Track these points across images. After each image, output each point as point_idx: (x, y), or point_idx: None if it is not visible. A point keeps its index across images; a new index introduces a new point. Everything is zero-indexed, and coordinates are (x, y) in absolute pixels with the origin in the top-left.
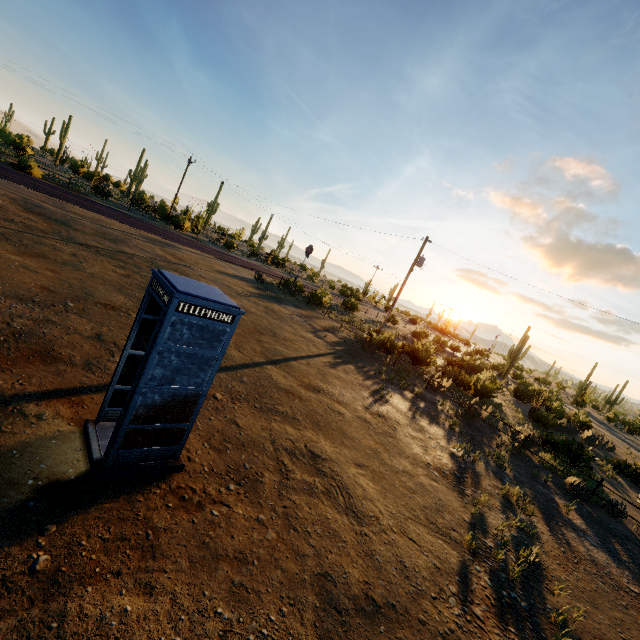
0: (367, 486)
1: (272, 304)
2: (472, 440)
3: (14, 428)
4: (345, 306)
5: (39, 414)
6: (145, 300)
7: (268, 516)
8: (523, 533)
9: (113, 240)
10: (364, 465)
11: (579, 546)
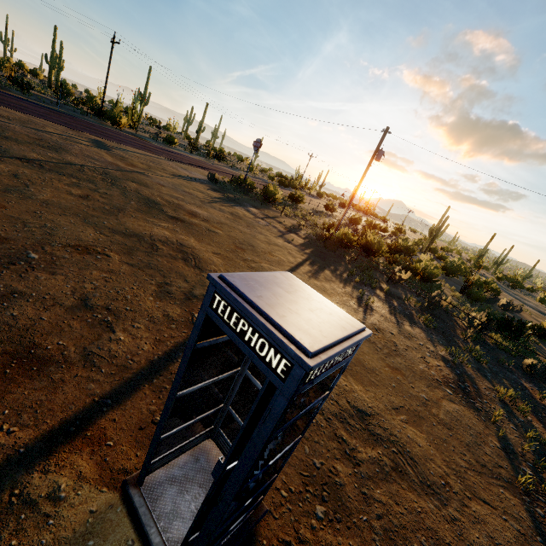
0: (418, 438)
1: (235, 208)
2: (445, 335)
3: (22, 542)
4: (292, 199)
5: (52, 491)
6: (200, 328)
7: (373, 545)
8: (533, 440)
9: (53, 148)
10: (400, 406)
11: None
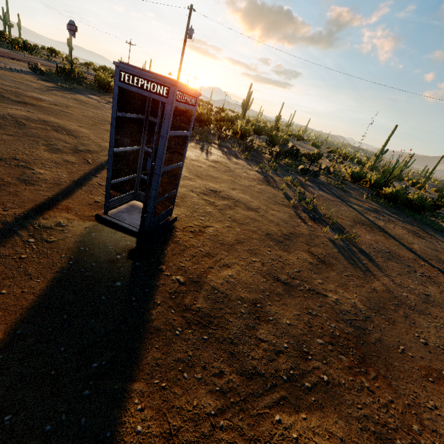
0: (245, 197)
1: (76, 95)
2: (257, 162)
3: (56, 237)
4: None
5: (57, 224)
6: (117, 97)
7: (229, 224)
8: (300, 194)
9: None
10: (235, 188)
11: (315, 192)
